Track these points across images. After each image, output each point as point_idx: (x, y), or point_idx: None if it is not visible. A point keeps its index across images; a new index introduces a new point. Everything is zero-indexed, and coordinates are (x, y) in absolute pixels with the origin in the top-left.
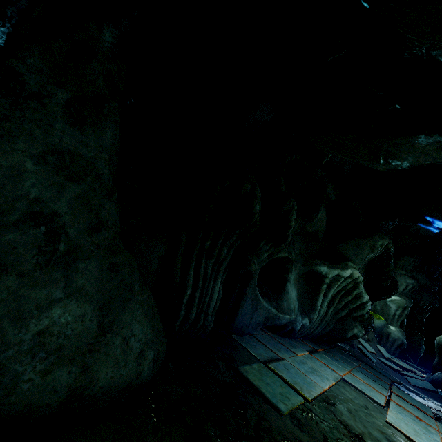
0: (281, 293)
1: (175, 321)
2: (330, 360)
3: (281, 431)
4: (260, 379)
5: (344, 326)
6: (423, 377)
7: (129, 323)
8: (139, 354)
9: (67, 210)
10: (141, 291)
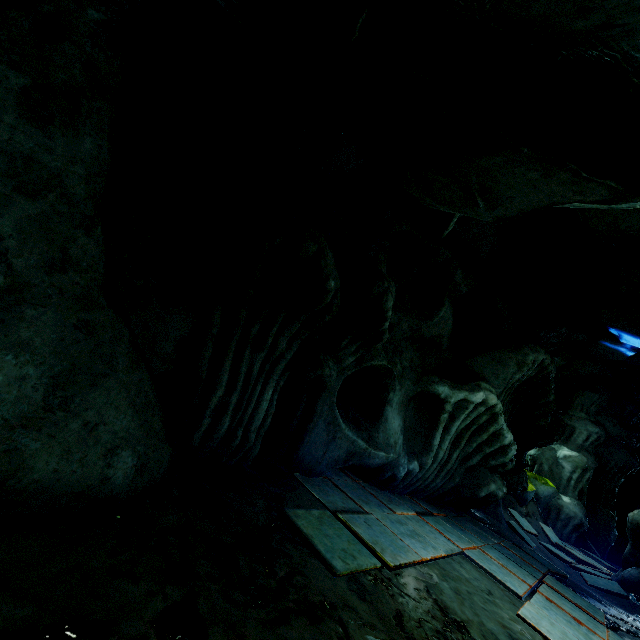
0: (377, 420)
1: (194, 432)
2: (450, 528)
3: (324, 592)
4: (316, 528)
5: (476, 479)
6: (609, 575)
7: (100, 406)
8: (110, 451)
9: (13, 233)
10: (129, 369)
